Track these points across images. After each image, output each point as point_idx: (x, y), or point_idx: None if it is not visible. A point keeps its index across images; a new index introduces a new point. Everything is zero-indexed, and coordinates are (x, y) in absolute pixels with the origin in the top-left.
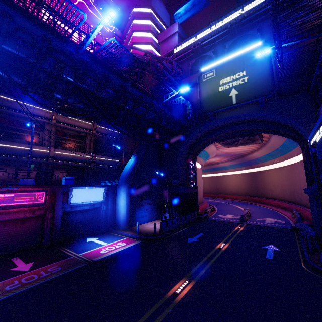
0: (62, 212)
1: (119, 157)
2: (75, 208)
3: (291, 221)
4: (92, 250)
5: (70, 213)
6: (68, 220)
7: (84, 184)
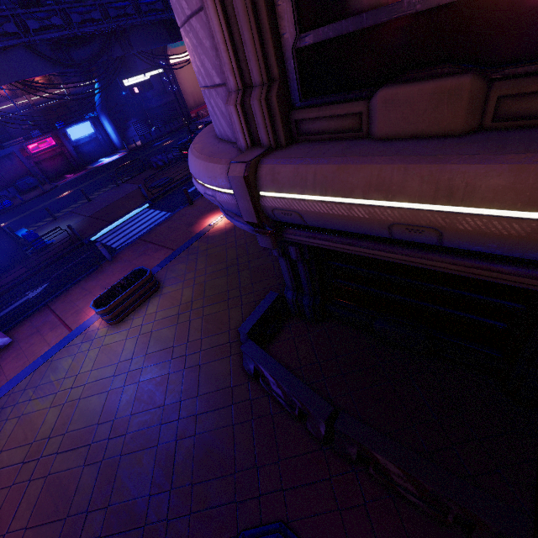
0: (72, 147)
1: (93, 76)
2: (79, 142)
3: None
4: (100, 163)
5: (78, 147)
6: (80, 152)
7: (73, 124)
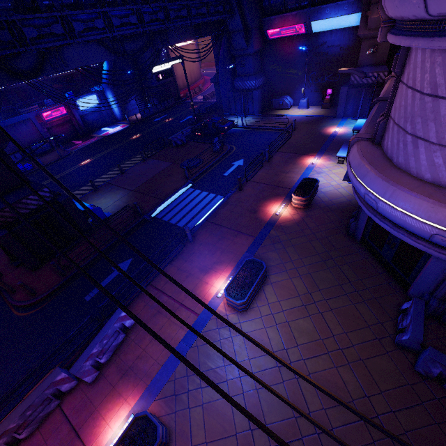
0: (79, 116)
1: None
2: (85, 112)
3: None
4: (105, 133)
5: (83, 116)
6: (85, 120)
7: (81, 95)
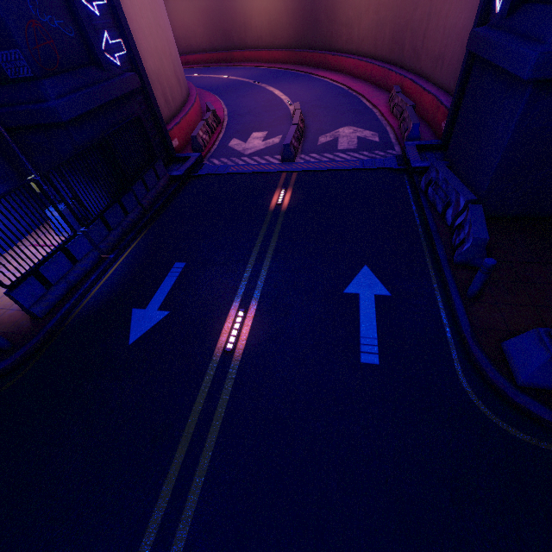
0: None
1: None
2: None
3: (390, 127)
4: None
5: None
6: None
7: None
